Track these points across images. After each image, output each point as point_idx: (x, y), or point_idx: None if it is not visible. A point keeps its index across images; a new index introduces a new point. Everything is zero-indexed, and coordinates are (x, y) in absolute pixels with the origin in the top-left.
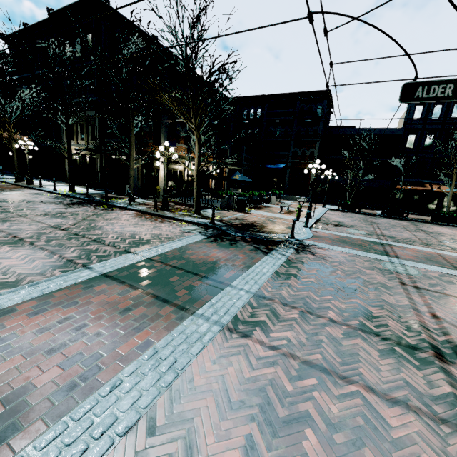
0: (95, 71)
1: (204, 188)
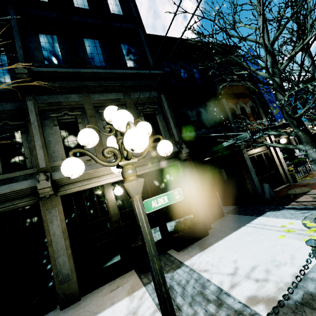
0: (142, 37)
1: (295, 157)
